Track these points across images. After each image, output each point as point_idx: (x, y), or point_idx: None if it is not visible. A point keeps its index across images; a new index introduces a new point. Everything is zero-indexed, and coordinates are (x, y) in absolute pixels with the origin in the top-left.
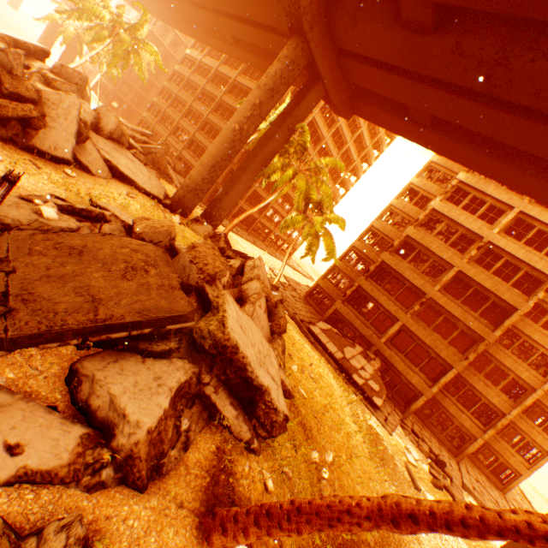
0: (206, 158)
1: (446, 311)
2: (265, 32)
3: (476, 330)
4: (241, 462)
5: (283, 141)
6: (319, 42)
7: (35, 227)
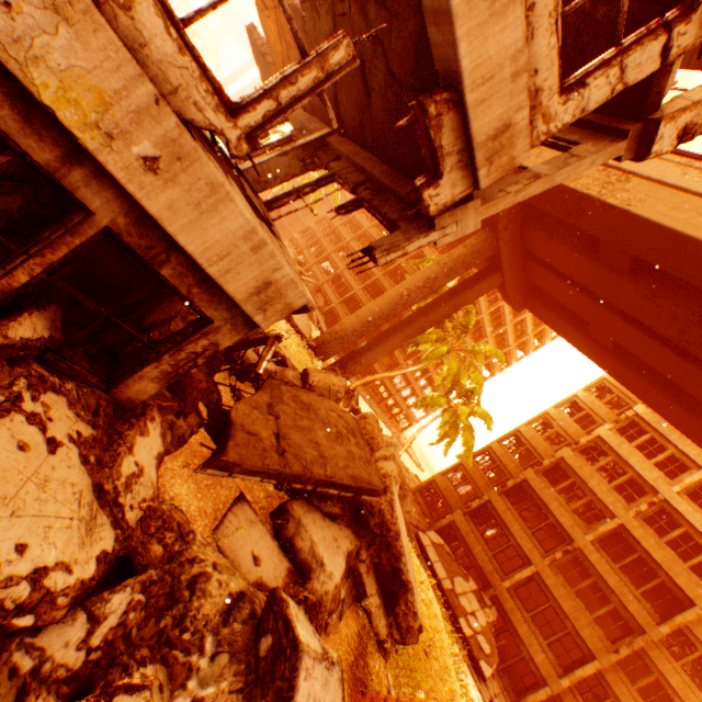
0: (364, 312)
1: (597, 572)
2: None
3: (635, 615)
4: (375, 657)
5: (445, 315)
6: (509, 241)
7: (280, 377)
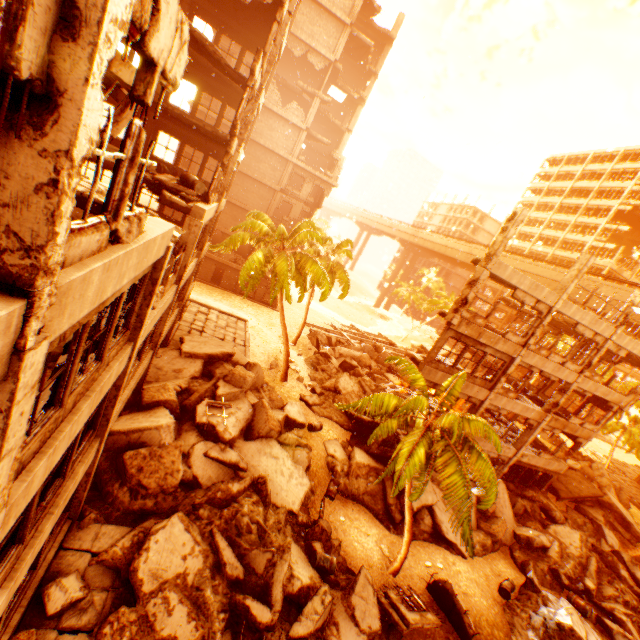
0: None
1: None
2: None
3: None
4: (628, 544)
5: None
6: None
7: None
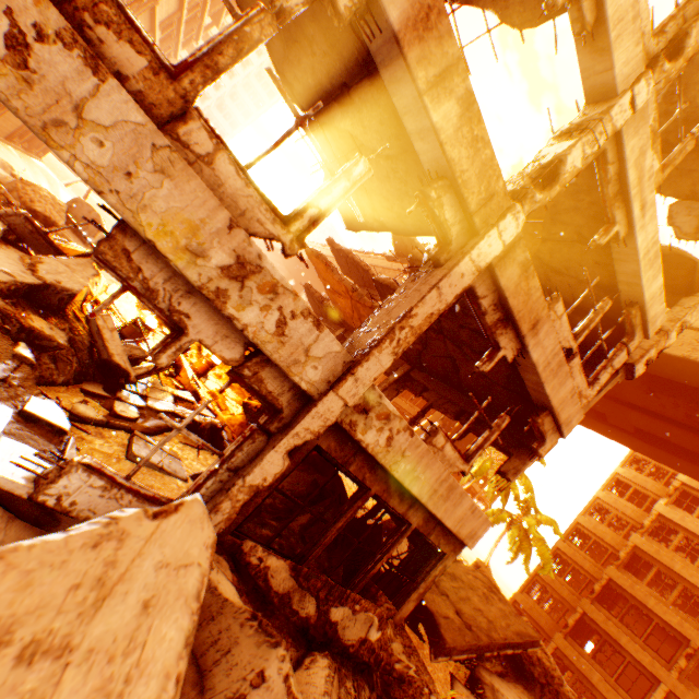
0: None
1: None
2: None
3: None
4: None
5: None
6: None
7: None
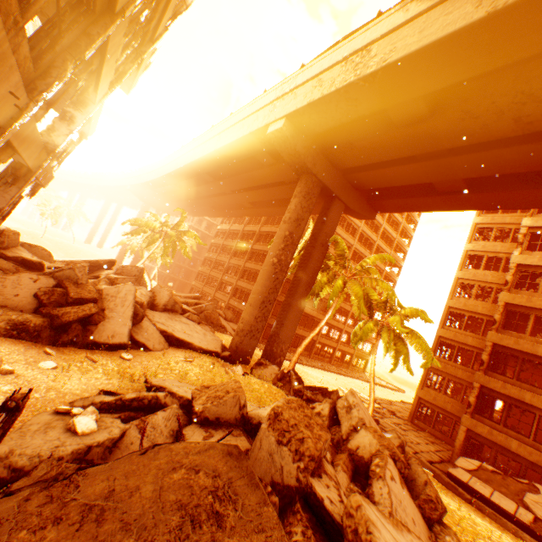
0: (254, 297)
1: None
2: (274, 187)
3: None
4: None
5: (321, 257)
6: (324, 171)
7: (36, 477)
